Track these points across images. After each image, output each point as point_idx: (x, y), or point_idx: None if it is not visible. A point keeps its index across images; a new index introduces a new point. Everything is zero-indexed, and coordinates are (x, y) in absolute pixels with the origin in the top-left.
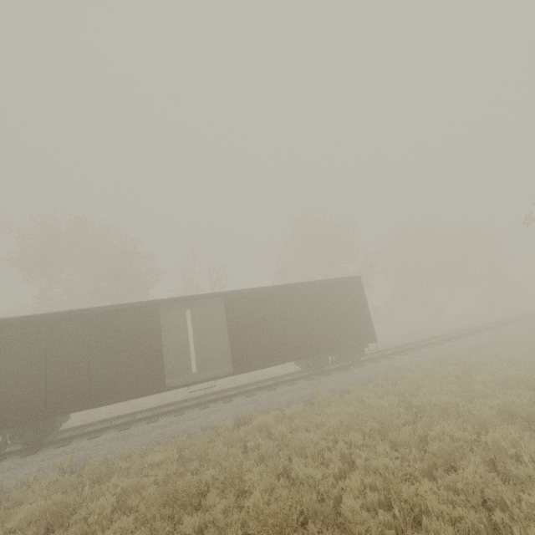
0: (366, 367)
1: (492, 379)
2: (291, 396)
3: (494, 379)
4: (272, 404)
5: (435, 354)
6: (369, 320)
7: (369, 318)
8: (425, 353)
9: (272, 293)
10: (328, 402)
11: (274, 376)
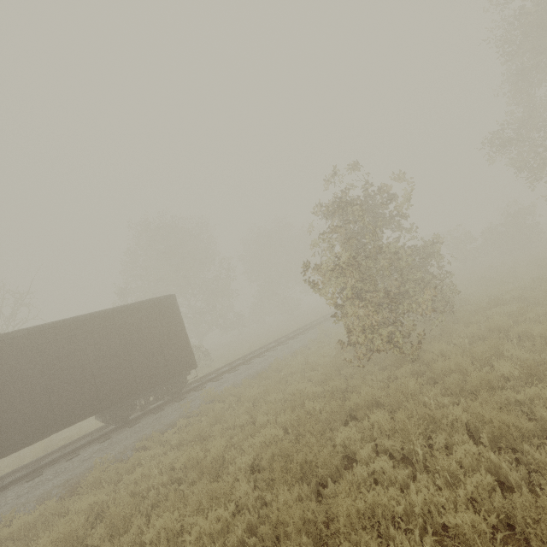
0: (185, 400)
1: (285, 395)
2: (54, 483)
3: (286, 395)
4: (3, 515)
5: (261, 365)
6: (186, 345)
7: (187, 342)
8: (254, 365)
9: (26, 339)
10: (94, 483)
11: (61, 446)
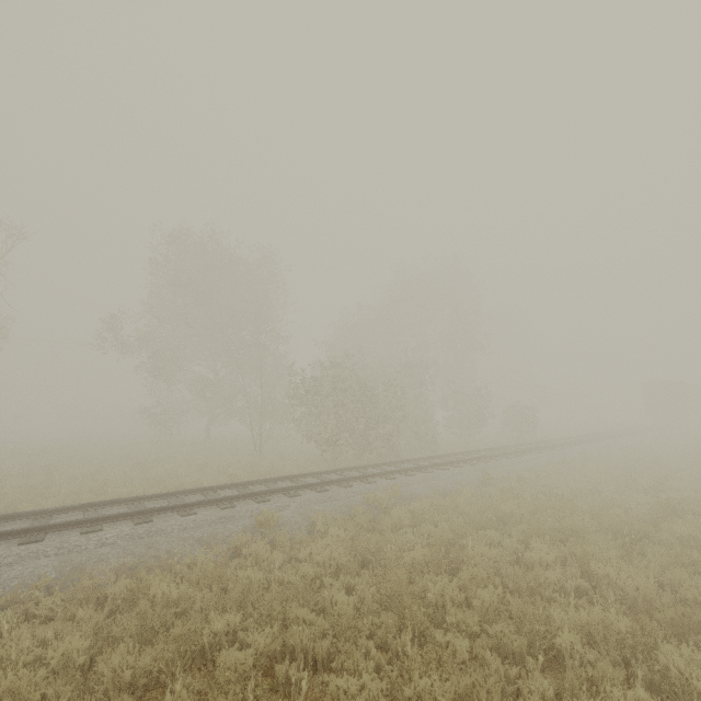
0: None
1: None
2: None
3: None
4: None
5: None
6: None
7: None
8: None
9: None
10: None
11: None
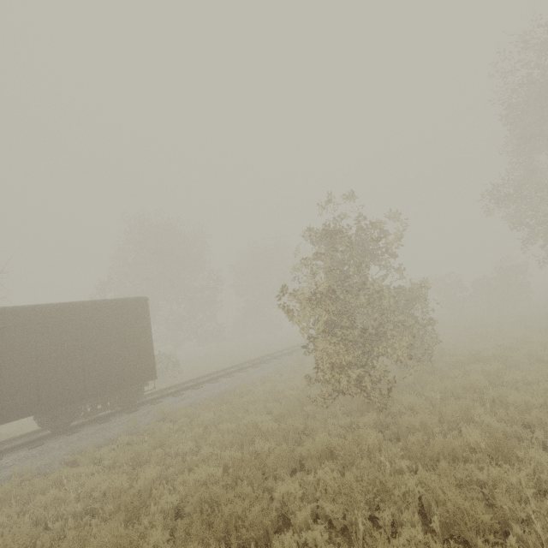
0: (136, 413)
1: (240, 426)
2: None
3: (240, 425)
4: None
5: (227, 387)
6: (149, 353)
7: (151, 350)
8: (220, 385)
9: None
10: (2, 499)
11: None
